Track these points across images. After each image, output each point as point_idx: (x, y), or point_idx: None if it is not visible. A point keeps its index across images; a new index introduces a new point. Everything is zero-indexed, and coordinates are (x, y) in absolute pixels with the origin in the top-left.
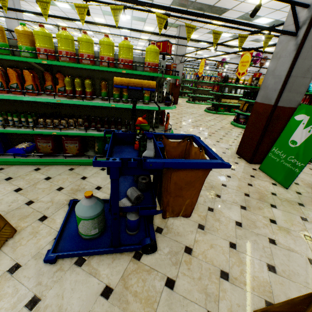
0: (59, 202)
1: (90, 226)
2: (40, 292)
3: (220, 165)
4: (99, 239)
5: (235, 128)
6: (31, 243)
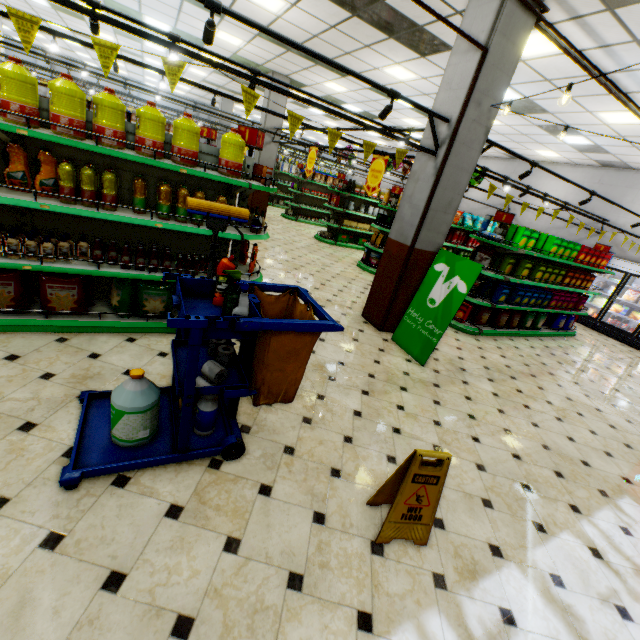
0: (52, 398)
1: (138, 425)
2: (61, 527)
3: (332, 327)
4: (150, 446)
5: (363, 274)
6: (18, 466)
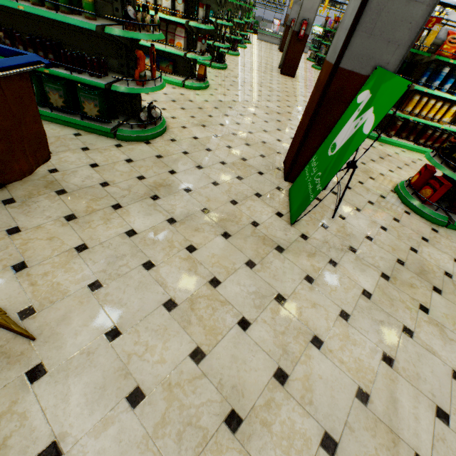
0: None
1: None
2: None
3: None
4: None
5: None
6: None
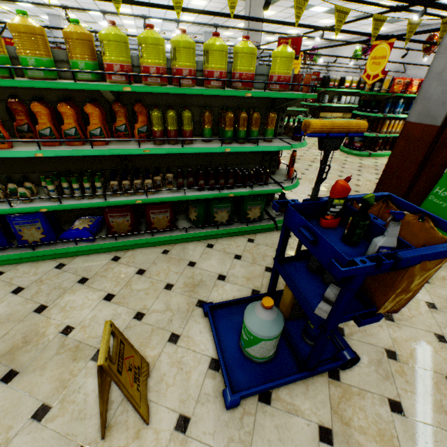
0: (180, 308)
1: (271, 347)
2: None
3: None
4: (276, 359)
5: (349, 158)
6: (182, 380)
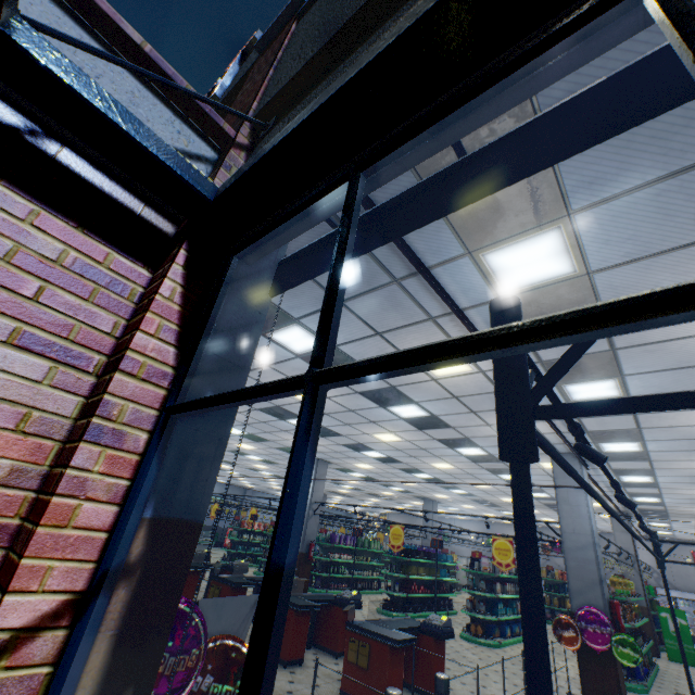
0: None
1: None
2: None
3: None
4: None
5: None
6: None
